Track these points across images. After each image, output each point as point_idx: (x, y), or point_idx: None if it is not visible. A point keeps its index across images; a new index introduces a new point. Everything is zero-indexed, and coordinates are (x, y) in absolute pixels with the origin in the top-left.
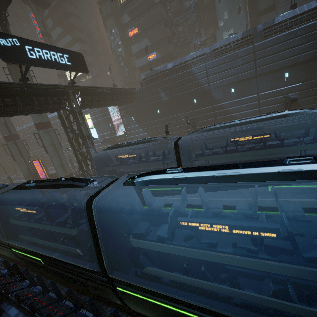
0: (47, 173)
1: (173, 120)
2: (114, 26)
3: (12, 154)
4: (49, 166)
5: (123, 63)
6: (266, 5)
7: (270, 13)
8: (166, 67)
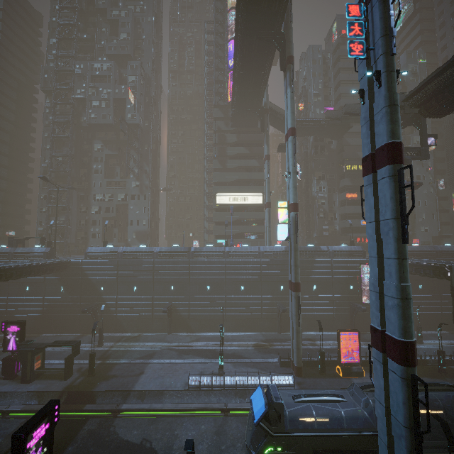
0: (358, 353)
1: (437, 299)
2: (324, 180)
3: (299, 314)
4: (177, 330)
5: (323, 215)
6: (445, 220)
7: (448, 226)
8: (433, 248)
